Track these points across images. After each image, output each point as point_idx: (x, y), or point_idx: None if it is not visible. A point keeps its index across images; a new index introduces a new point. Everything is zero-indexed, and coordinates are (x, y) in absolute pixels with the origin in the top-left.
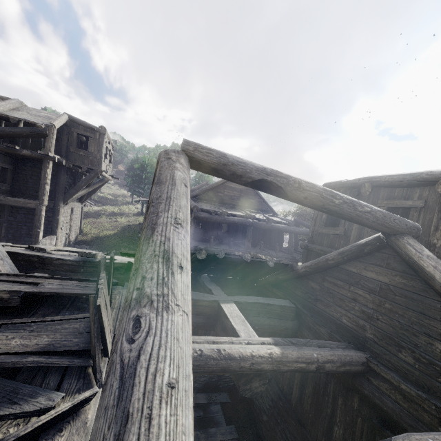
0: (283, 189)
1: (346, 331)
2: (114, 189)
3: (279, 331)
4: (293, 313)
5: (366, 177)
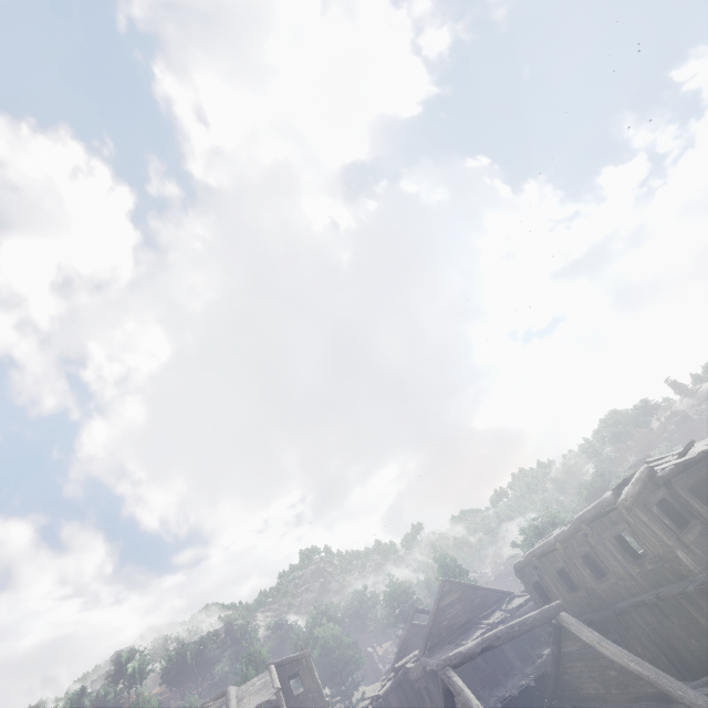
0: (492, 645)
1: (598, 698)
2: None
3: None
4: None
5: (529, 553)
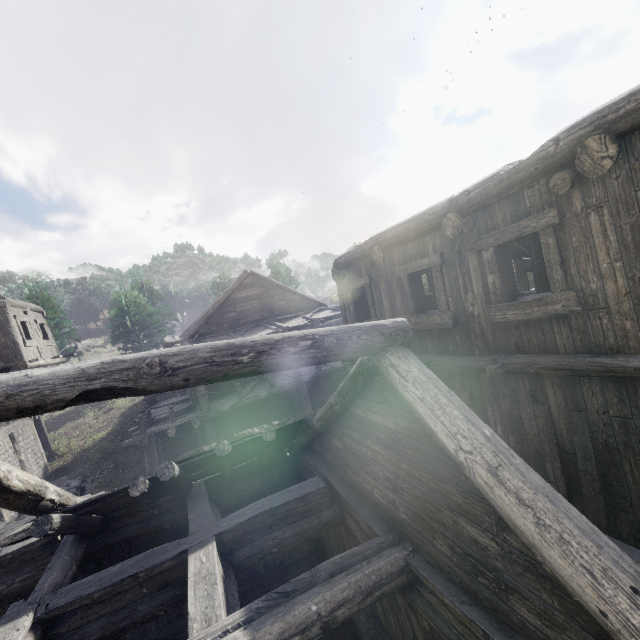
0: (135, 388)
1: (383, 512)
2: (105, 354)
3: (315, 534)
4: (326, 496)
5: (372, 237)
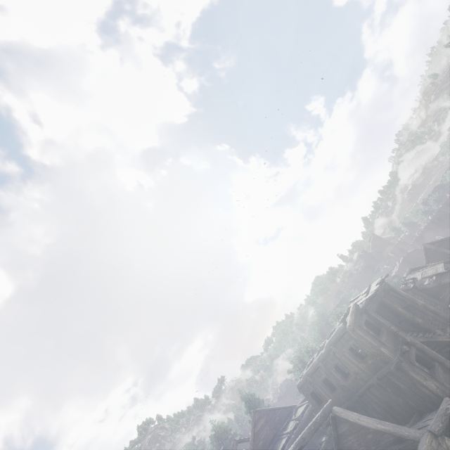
0: (302, 445)
1: None
2: None
3: None
4: None
5: (304, 374)
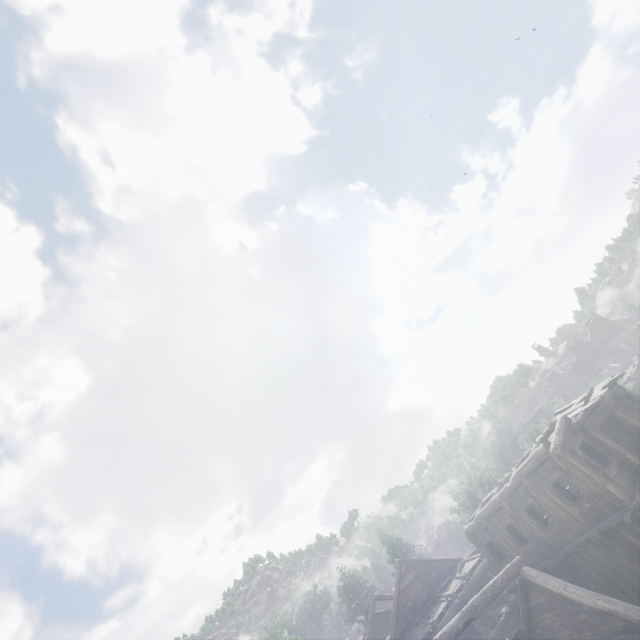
0: (472, 617)
1: None
2: None
3: None
4: None
5: (477, 516)
